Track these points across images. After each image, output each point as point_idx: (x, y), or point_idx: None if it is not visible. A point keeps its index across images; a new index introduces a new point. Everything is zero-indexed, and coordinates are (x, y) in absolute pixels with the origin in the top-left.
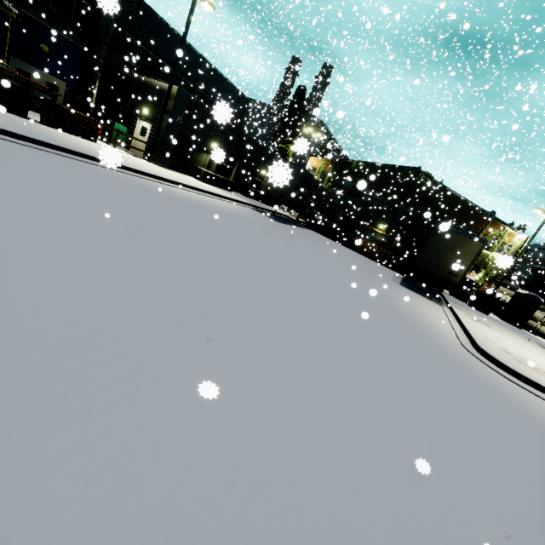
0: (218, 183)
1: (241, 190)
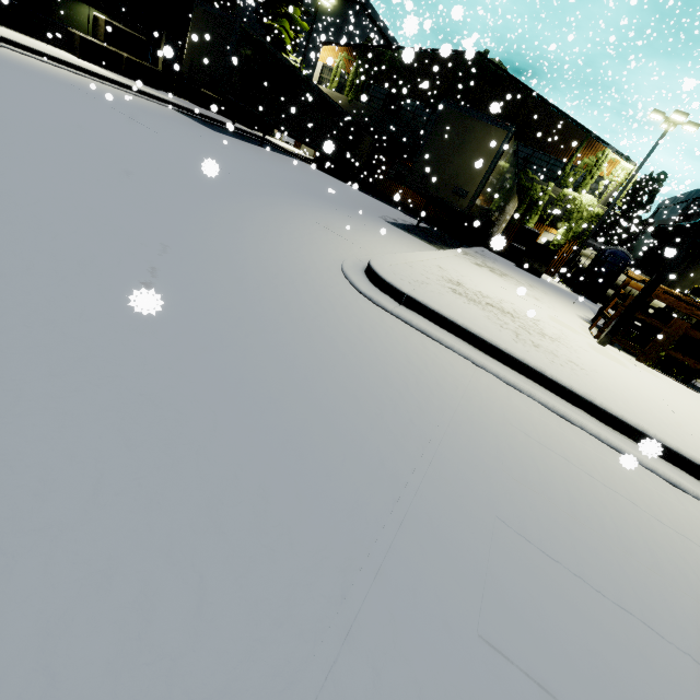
0: (121, 68)
1: (190, 95)
